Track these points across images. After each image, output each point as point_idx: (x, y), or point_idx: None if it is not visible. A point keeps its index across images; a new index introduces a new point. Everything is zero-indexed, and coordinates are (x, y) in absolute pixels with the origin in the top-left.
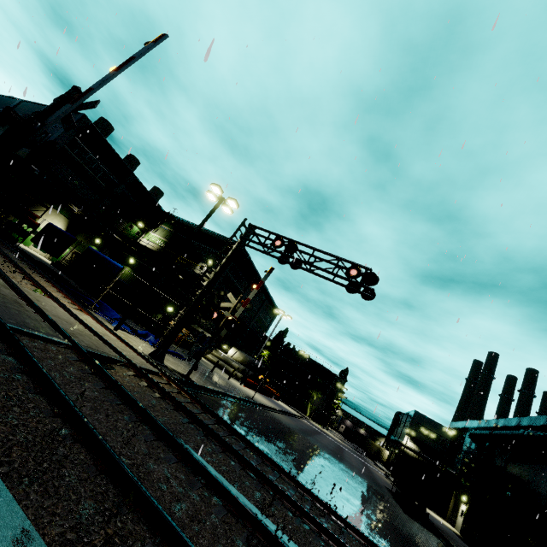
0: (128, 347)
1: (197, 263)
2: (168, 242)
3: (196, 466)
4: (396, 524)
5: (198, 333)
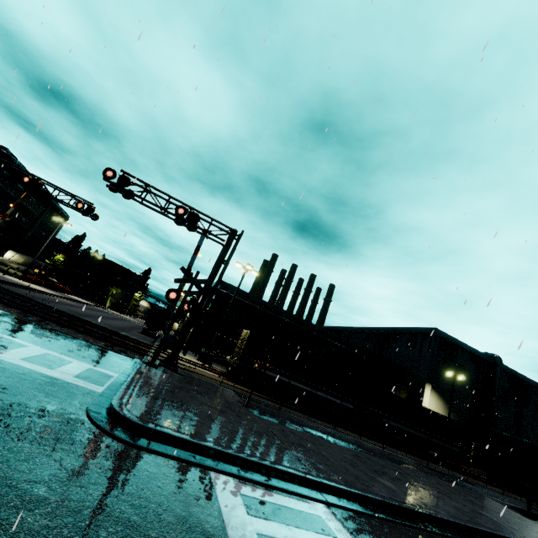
0: None
1: None
2: None
3: None
4: (117, 329)
5: None
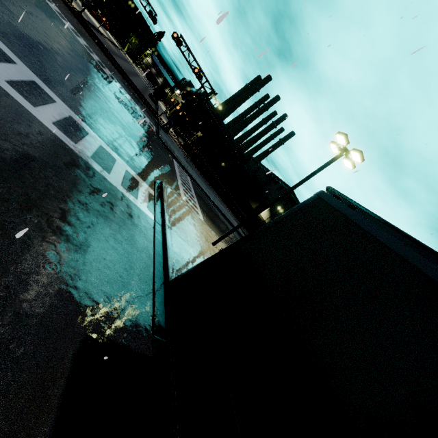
0: None
1: None
2: None
3: (102, 49)
4: (142, 91)
5: None
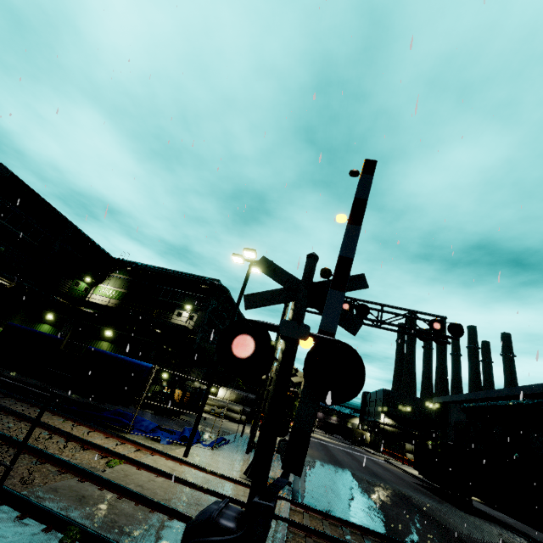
0: (234, 483)
1: (173, 311)
2: (128, 292)
3: None
4: (498, 542)
5: (196, 390)
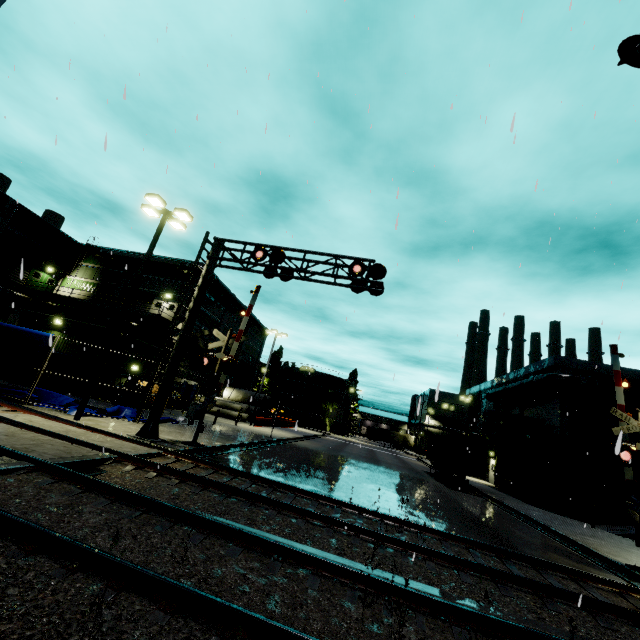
0: (106, 436)
1: (151, 301)
2: (100, 283)
3: (265, 546)
4: (449, 503)
5: (181, 385)
